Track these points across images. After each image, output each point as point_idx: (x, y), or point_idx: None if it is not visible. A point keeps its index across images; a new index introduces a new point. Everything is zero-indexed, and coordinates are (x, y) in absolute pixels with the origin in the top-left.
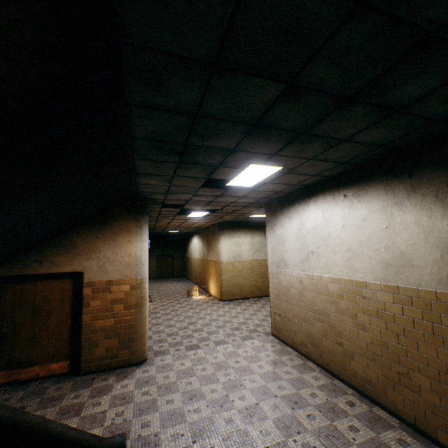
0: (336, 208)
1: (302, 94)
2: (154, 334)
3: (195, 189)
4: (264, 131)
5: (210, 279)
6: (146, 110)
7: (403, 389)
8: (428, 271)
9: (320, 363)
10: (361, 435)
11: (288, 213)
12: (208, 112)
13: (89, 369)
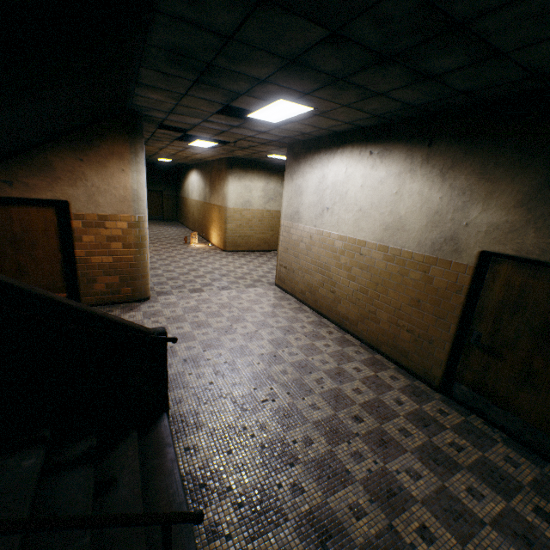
0: (359, 166)
1: (345, 44)
2: (152, 278)
3: (208, 114)
4: (302, 69)
5: (212, 227)
6: (173, 20)
7: (369, 322)
8: (413, 236)
9: (313, 307)
10: (332, 349)
11: (312, 161)
12: (245, 38)
13: (91, 302)
